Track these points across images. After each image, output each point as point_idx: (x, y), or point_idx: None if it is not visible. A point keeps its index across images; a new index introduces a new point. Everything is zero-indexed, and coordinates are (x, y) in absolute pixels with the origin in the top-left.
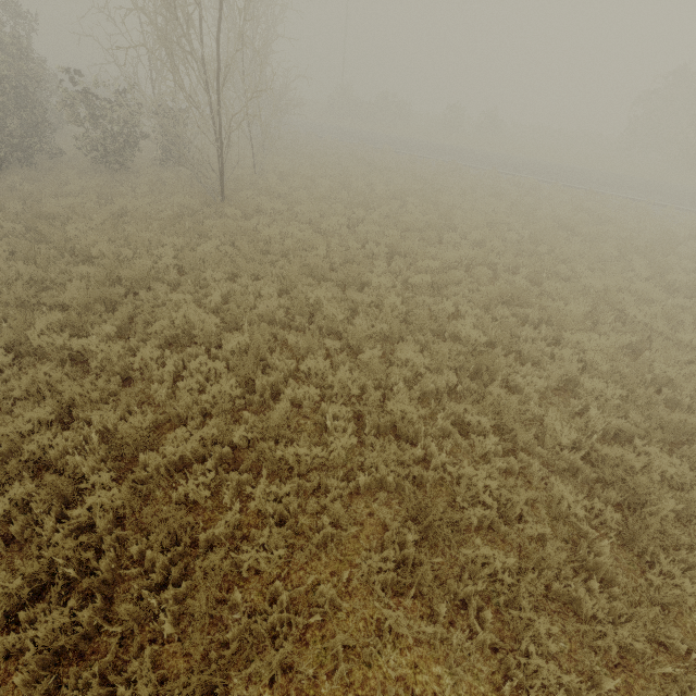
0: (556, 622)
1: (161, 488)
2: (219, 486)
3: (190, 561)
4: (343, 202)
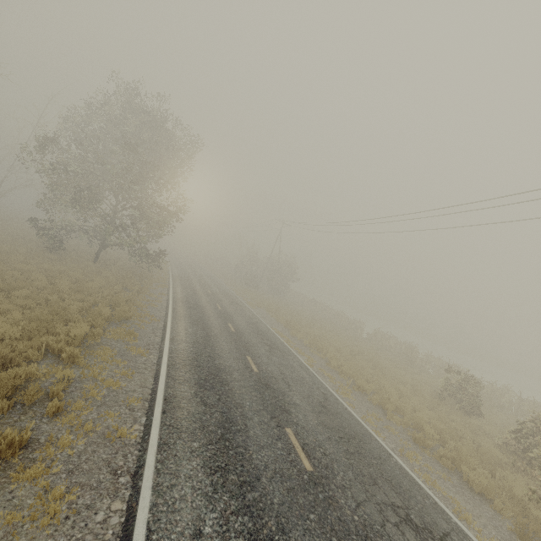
0: None
1: None
2: None
3: None
4: None
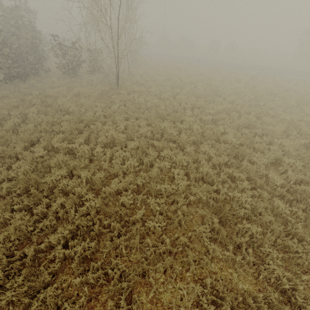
0: (280, 253)
1: (111, 201)
2: (134, 200)
3: (126, 228)
4: (168, 86)
